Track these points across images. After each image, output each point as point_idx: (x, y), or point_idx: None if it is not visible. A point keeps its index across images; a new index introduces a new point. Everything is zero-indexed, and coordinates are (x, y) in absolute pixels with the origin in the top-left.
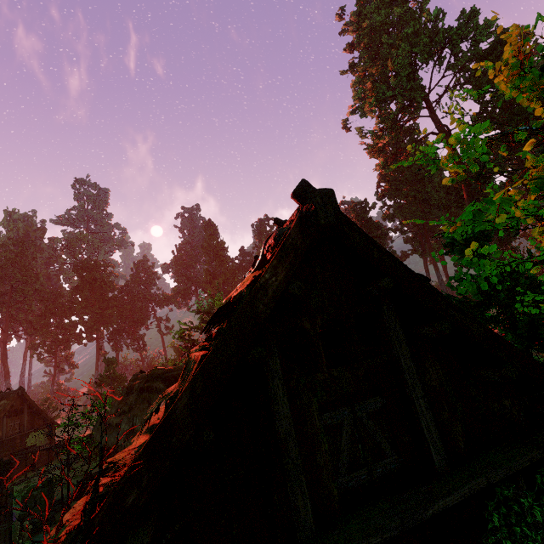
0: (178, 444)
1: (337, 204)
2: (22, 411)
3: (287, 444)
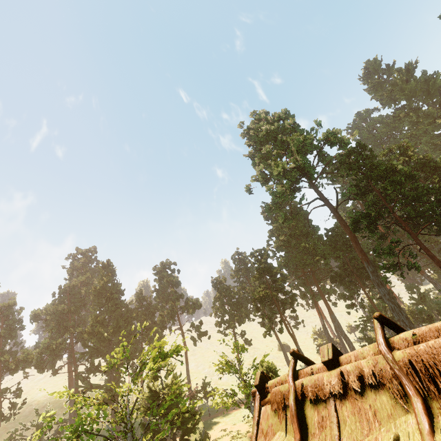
0: None
1: None
2: None
3: None
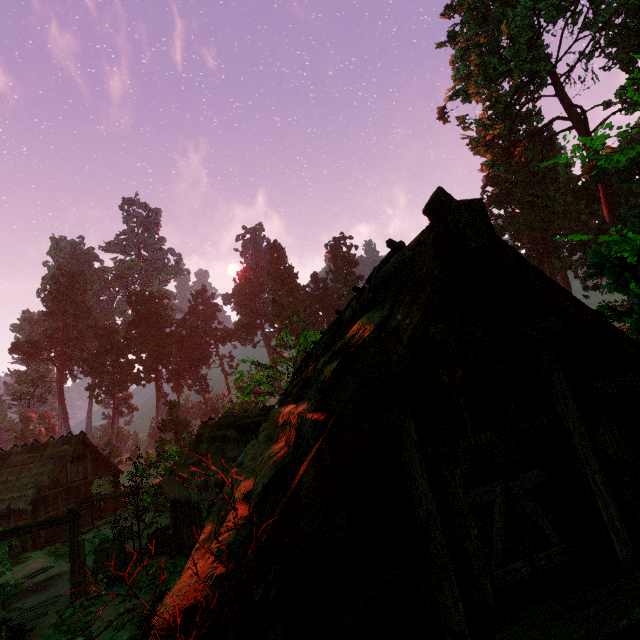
0: (307, 531)
1: (489, 220)
2: (85, 457)
3: (429, 528)
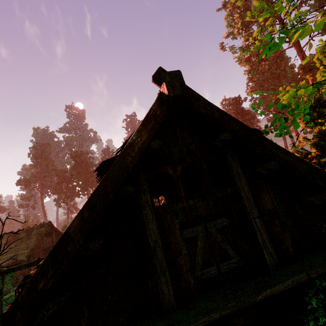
0: (72, 251)
1: (182, 80)
2: (52, 233)
3: (155, 250)
